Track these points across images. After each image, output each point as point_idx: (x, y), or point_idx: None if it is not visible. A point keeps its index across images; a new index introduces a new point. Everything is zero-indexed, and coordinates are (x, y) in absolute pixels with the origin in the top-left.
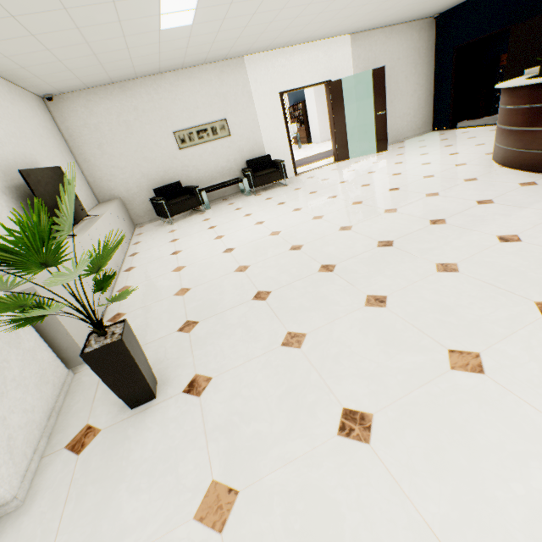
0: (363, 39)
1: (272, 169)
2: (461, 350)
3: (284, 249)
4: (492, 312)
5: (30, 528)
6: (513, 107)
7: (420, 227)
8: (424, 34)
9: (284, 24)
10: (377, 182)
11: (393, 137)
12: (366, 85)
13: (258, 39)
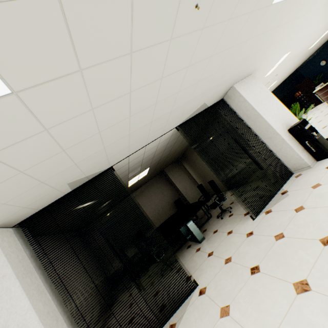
0: None
1: None
2: None
3: None
4: None
5: None
6: (325, 91)
7: None
8: None
9: None
10: None
11: None
12: None
13: None
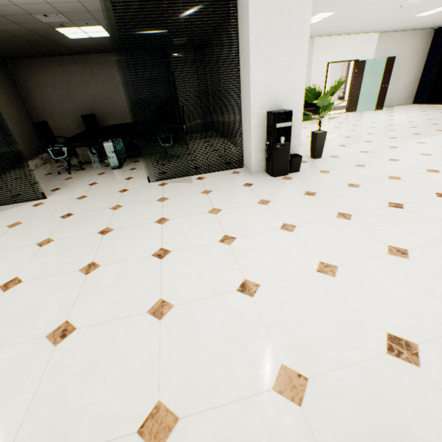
0: (386, 37)
1: (312, 108)
2: (424, 153)
3: (341, 137)
4: (435, 149)
5: (307, 168)
6: None
7: (408, 135)
8: (424, 39)
9: (351, 25)
10: (380, 122)
11: (386, 103)
12: (379, 66)
13: (332, 30)
